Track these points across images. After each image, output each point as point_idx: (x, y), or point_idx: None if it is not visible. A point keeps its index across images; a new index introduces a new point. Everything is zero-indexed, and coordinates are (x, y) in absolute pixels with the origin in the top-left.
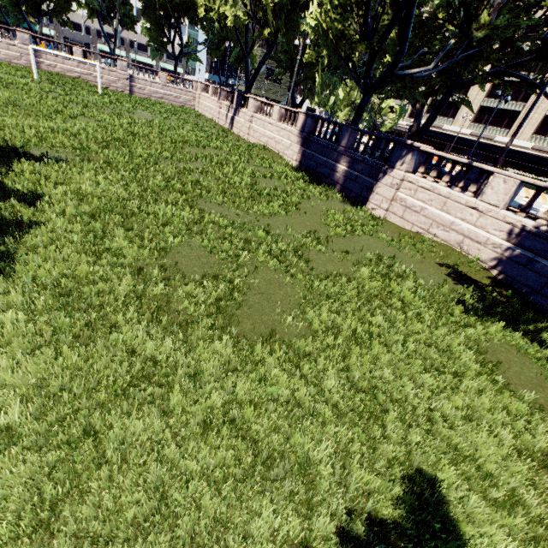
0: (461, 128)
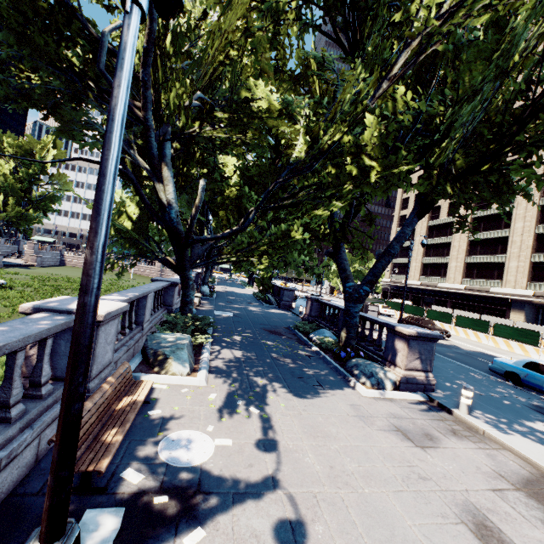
0: (414, 281)
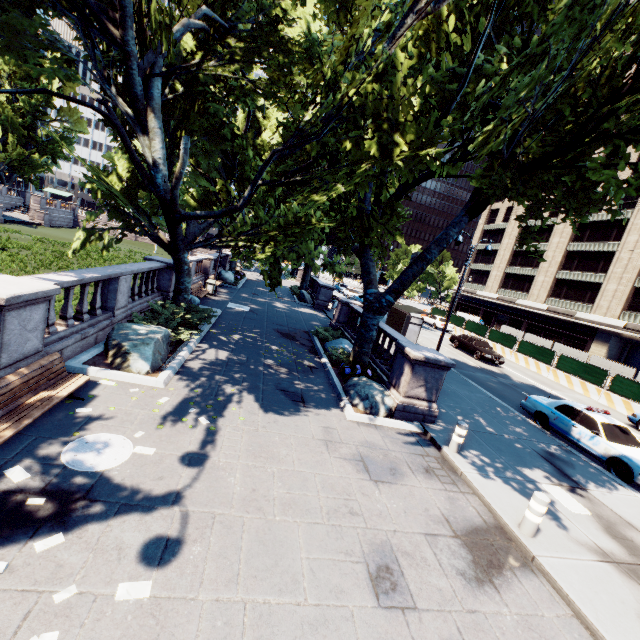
0: (491, 293)
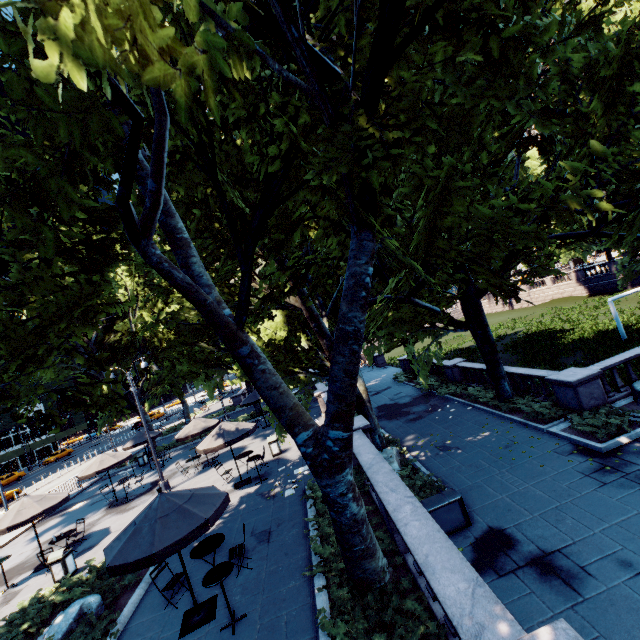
0: None
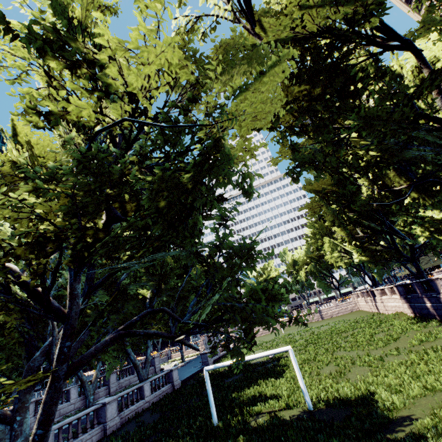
0: None
